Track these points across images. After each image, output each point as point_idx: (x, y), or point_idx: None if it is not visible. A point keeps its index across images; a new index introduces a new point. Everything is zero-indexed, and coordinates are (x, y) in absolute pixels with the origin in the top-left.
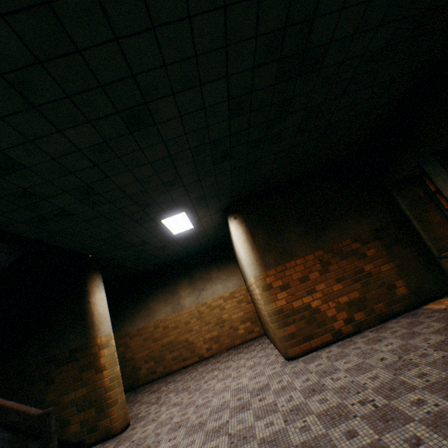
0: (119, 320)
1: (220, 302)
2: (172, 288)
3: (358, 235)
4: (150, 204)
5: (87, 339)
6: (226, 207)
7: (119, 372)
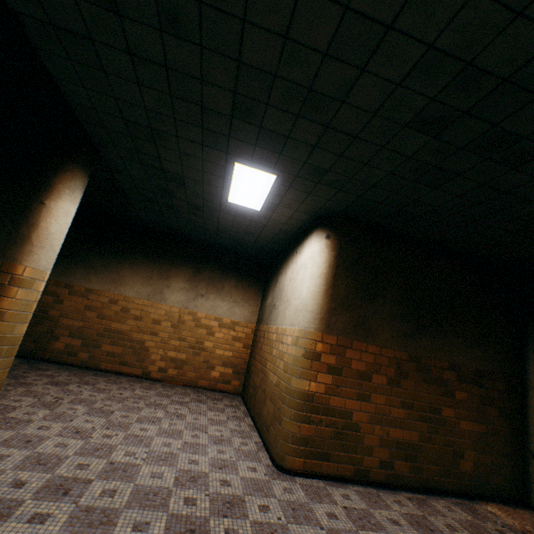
0: (69, 262)
1: (214, 324)
2: (166, 268)
3: (459, 365)
4: (251, 118)
5: (2, 255)
6: (324, 215)
7: (21, 335)
